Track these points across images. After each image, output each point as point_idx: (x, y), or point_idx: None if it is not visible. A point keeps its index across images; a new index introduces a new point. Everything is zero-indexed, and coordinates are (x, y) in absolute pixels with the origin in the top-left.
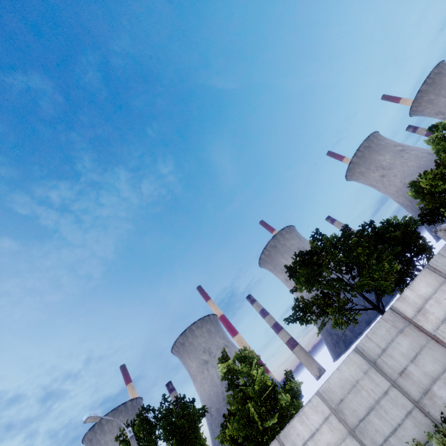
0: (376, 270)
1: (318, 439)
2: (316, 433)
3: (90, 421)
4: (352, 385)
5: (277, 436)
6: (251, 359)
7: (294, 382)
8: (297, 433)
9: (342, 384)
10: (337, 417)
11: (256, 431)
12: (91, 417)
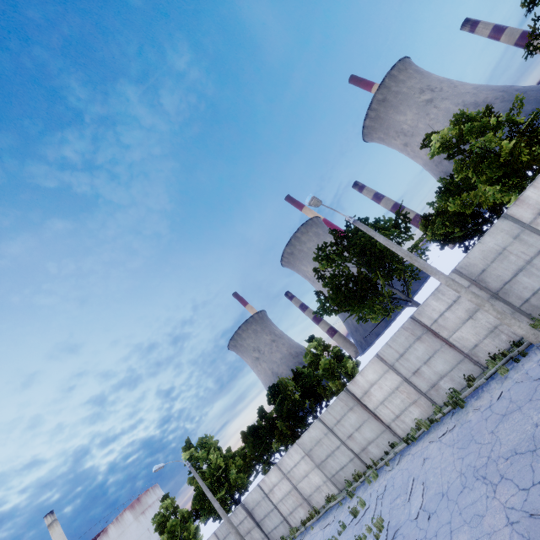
0: None
1: None
2: None
3: (314, 203)
4: None
5: None
6: (476, 117)
7: None
8: None
9: None
10: None
11: (518, 165)
12: (314, 198)
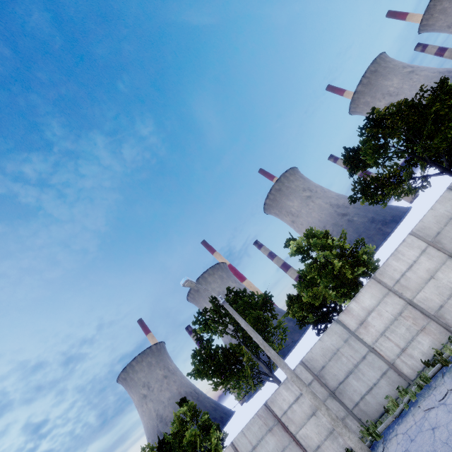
0: (451, 127)
1: (416, 269)
2: (413, 265)
3: (188, 284)
4: (448, 218)
5: (371, 276)
6: (320, 235)
7: (367, 247)
8: (393, 269)
9: (437, 220)
10: (435, 247)
11: (345, 280)
12: (188, 280)
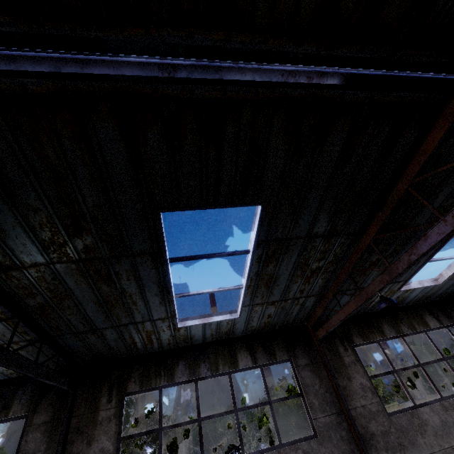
0: None
1: None
2: None
3: None
4: None
5: None
6: None
7: None
8: None
9: None
10: None
11: None
12: None
